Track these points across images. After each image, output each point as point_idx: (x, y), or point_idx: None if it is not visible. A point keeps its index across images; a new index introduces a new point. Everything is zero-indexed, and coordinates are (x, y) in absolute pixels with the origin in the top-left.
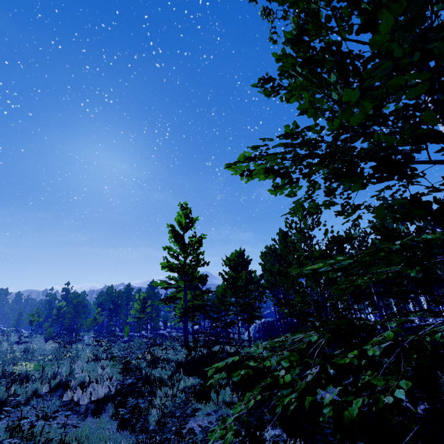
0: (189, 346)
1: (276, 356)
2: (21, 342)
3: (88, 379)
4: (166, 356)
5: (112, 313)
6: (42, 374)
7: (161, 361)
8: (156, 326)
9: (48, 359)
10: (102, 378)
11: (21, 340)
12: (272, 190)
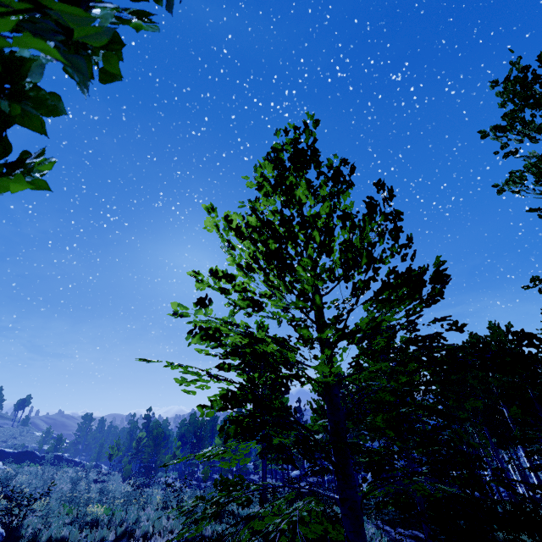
0: (261, 498)
1: (371, 521)
2: (99, 480)
3: (152, 530)
4: (237, 510)
5: (194, 448)
6: (111, 520)
7: (228, 515)
8: (243, 468)
9: (117, 502)
10: (166, 530)
11: (100, 478)
12: (239, 376)
